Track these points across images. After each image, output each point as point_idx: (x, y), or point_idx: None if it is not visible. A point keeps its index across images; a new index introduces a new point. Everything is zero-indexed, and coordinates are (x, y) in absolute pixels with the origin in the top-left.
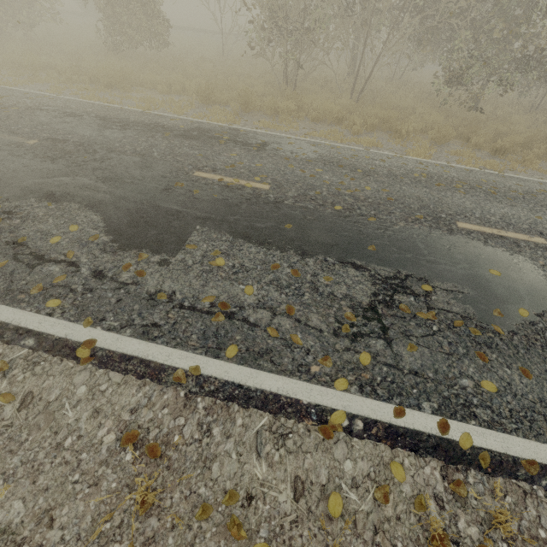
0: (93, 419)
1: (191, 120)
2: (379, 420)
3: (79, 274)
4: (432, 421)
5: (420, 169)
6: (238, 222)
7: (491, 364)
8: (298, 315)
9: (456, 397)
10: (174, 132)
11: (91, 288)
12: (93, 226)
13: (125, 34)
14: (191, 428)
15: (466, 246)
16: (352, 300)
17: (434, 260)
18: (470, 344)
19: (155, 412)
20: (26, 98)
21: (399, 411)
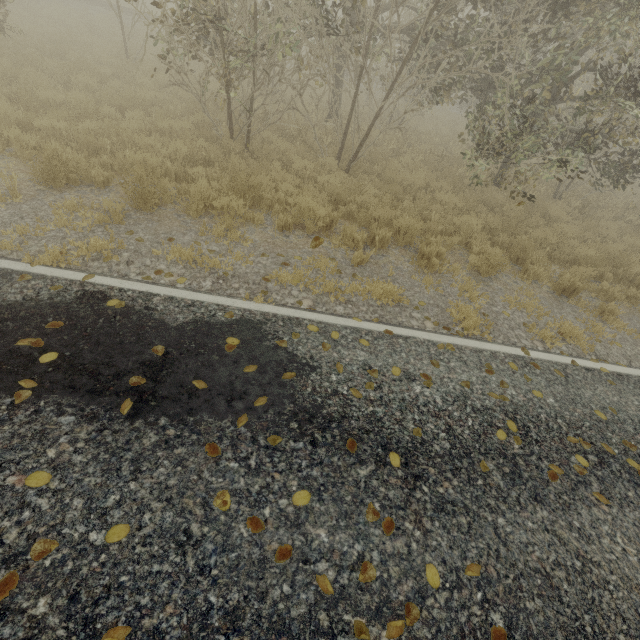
0: None
1: None
2: None
3: None
4: None
5: (497, 398)
6: None
7: None
8: None
9: None
10: None
11: None
12: None
13: None
14: None
15: None
16: None
17: None
18: None
19: None
20: None
21: None
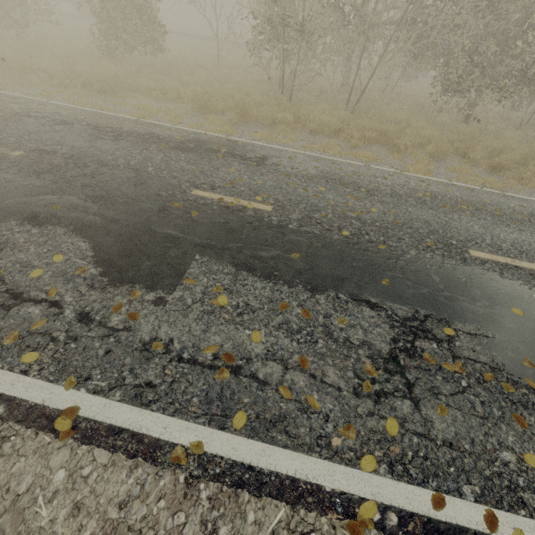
0: (72, 519)
1: (187, 130)
2: (416, 512)
3: (62, 318)
4: (476, 513)
5: (423, 188)
6: (240, 250)
7: (531, 430)
8: (313, 369)
9: (499, 476)
10: (170, 144)
11: (75, 336)
12: (80, 255)
13: (120, 39)
14: (192, 529)
15: (482, 279)
16: (370, 348)
17: (452, 296)
18: (504, 403)
19: (148, 506)
20: (13, 103)
21: (438, 500)
